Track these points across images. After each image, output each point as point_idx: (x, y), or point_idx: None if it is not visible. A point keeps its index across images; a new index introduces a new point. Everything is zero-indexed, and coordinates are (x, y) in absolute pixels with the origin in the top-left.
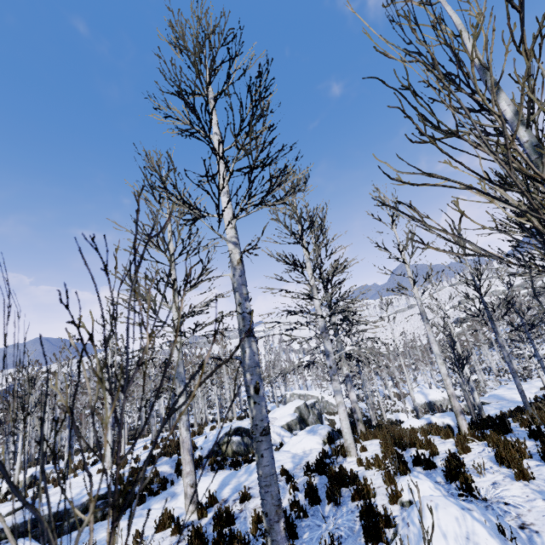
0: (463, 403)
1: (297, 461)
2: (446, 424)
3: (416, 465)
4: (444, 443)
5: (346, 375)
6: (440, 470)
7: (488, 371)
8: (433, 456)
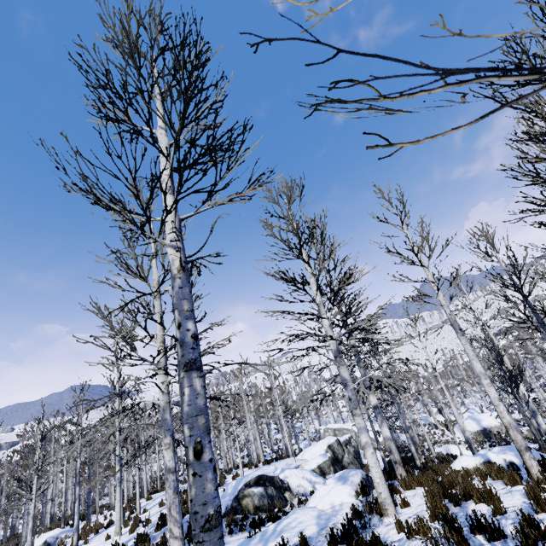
0: (525, 428)
1: (323, 523)
2: (509, 462)
3: (477, 532)
4: (511, 492)
5: (374, 406)
6: (513, 542)
7: None
8: (498, 520)
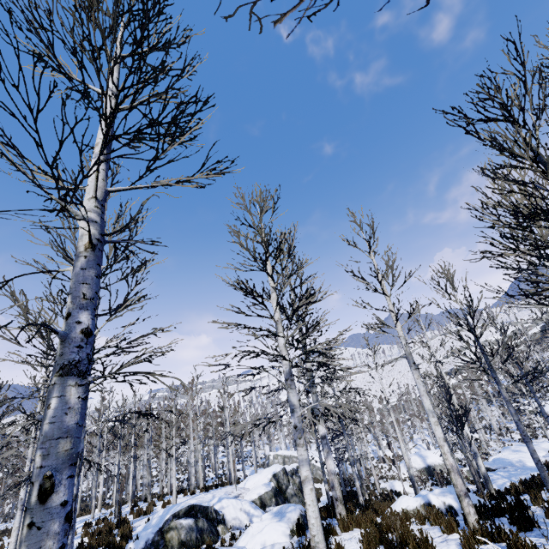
0: (466, 468)
1: None
2: (448, 505)
3: None
4: (447, 541)
5: (322, 436)
6: None
7: (489, 429)
8: None
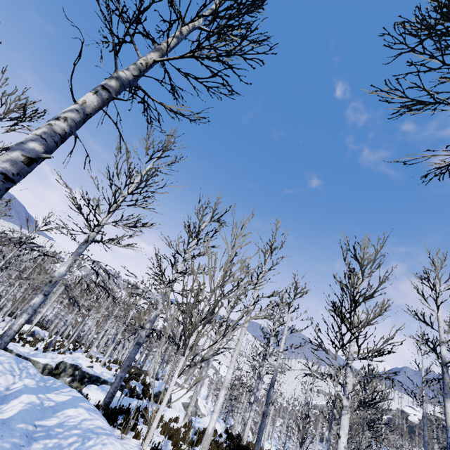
0: None
1: None
2: None
3: None
4: None
5: (251, 401)
6: None
7: None
8: None
